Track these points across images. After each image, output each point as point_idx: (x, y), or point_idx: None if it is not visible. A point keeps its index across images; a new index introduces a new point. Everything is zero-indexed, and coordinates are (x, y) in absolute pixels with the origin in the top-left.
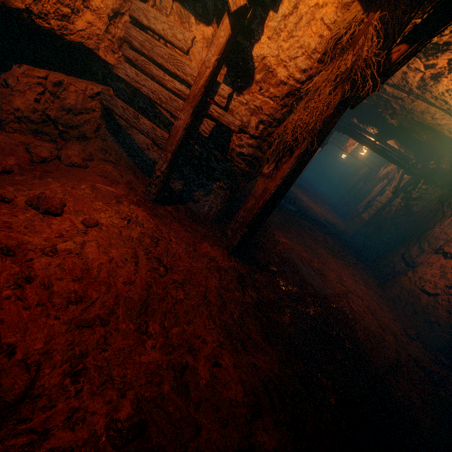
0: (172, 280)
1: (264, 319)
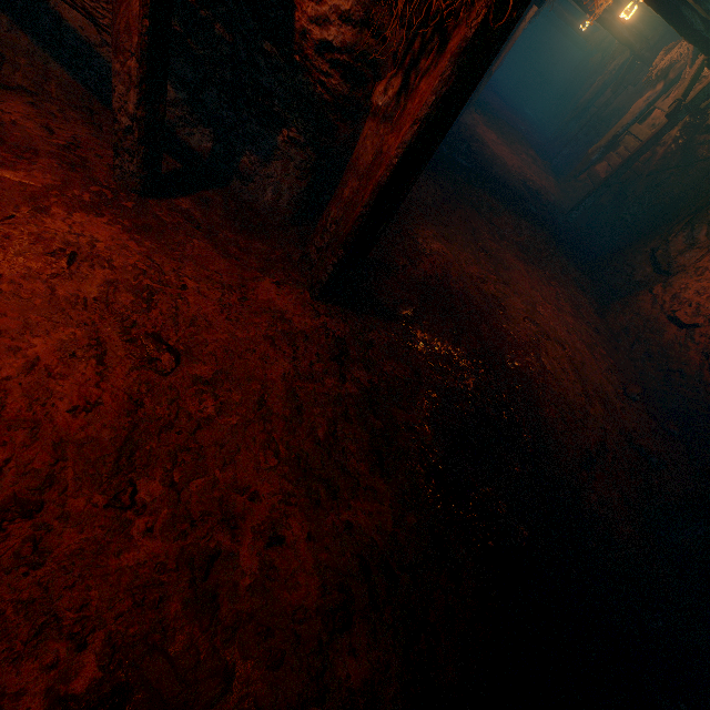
0: (191, 377)
1: (378, 424)
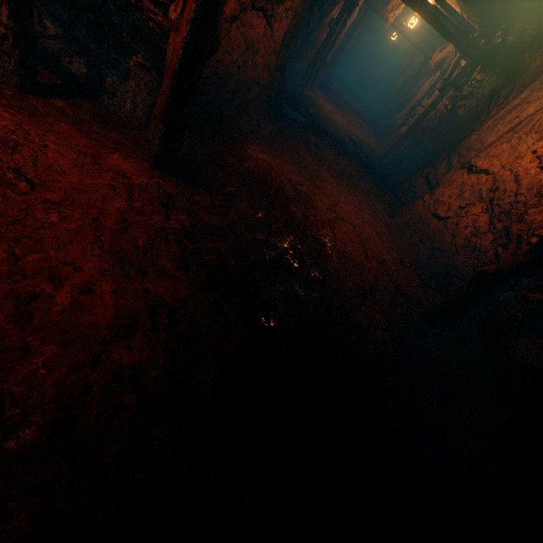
0: (42, 199)
1: (191, 246)
